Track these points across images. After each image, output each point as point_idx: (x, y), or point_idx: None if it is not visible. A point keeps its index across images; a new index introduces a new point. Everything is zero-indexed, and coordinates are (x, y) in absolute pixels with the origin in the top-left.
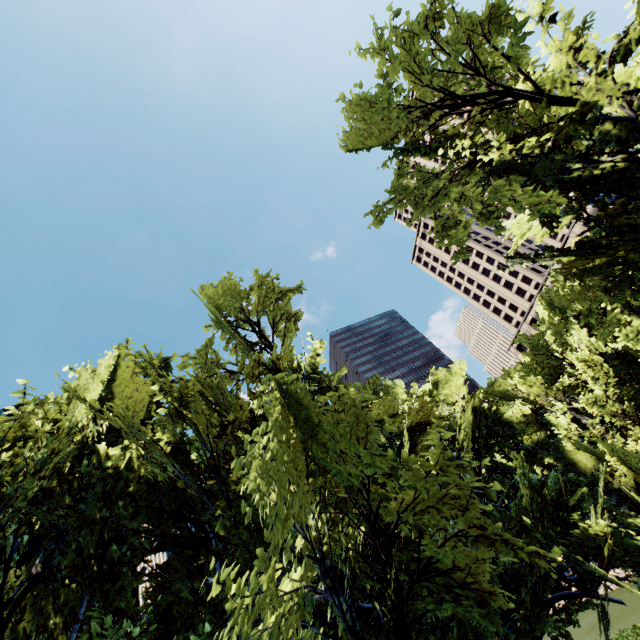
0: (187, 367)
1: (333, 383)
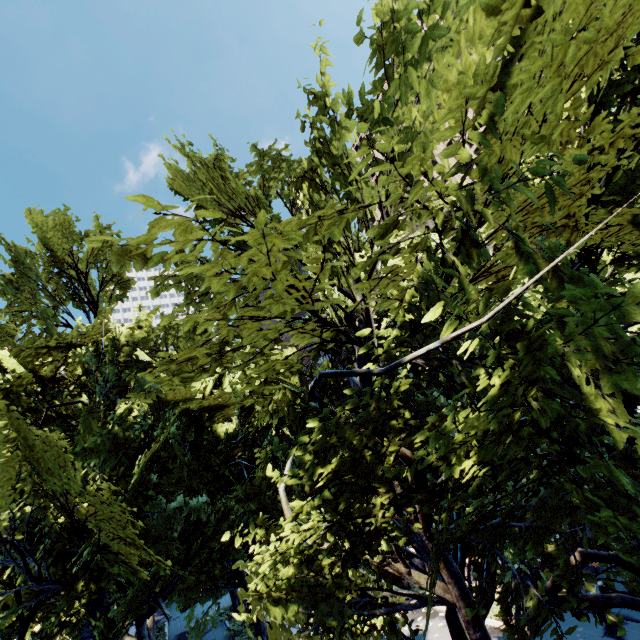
0: None
1: (180, 333)
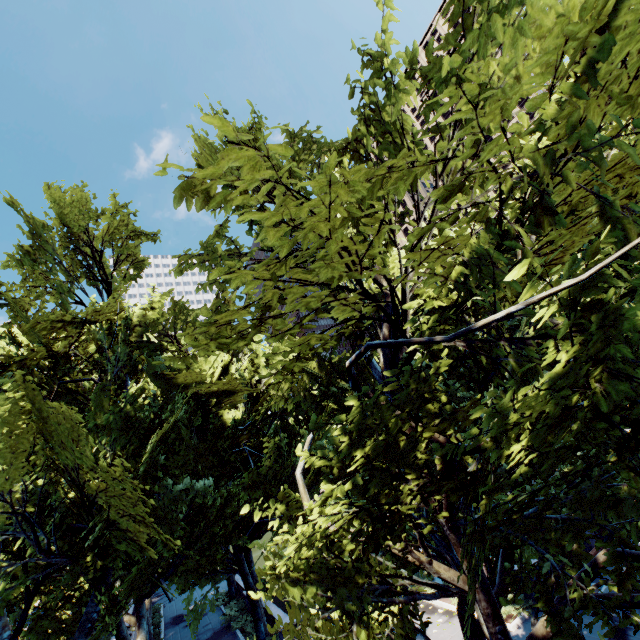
0: (13, 266)
1: (189, 318)
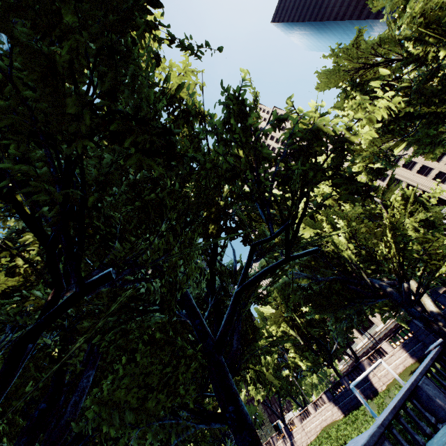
0: None
1: None
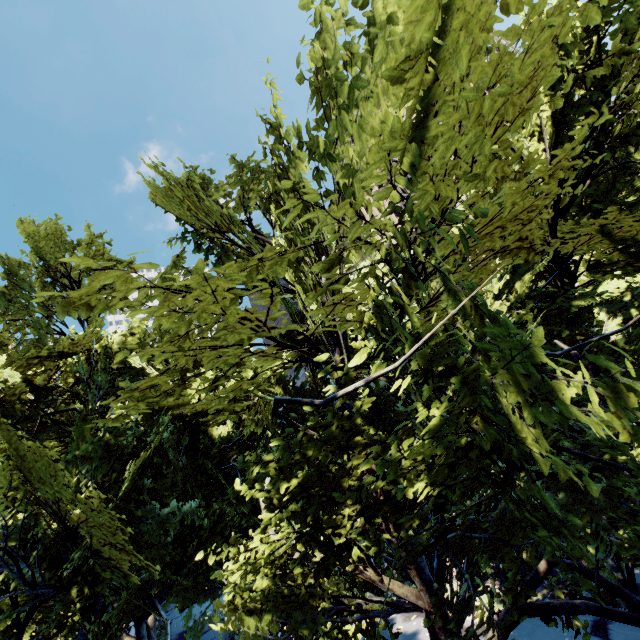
0: None
1: None
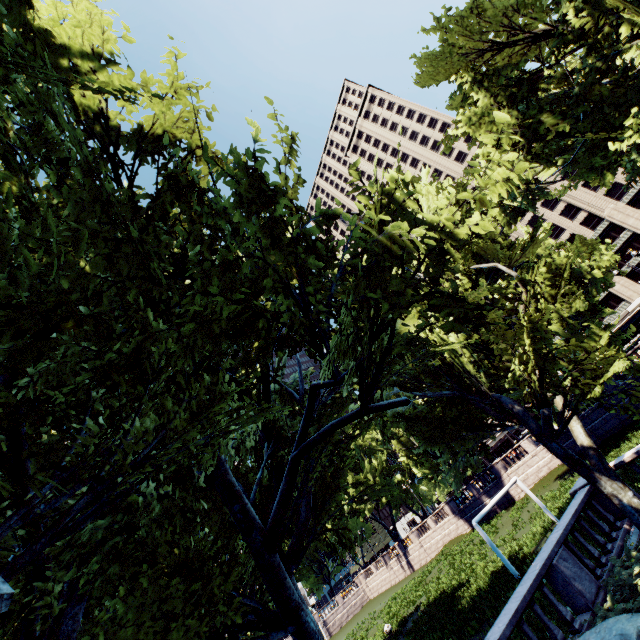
0: None
1: None
